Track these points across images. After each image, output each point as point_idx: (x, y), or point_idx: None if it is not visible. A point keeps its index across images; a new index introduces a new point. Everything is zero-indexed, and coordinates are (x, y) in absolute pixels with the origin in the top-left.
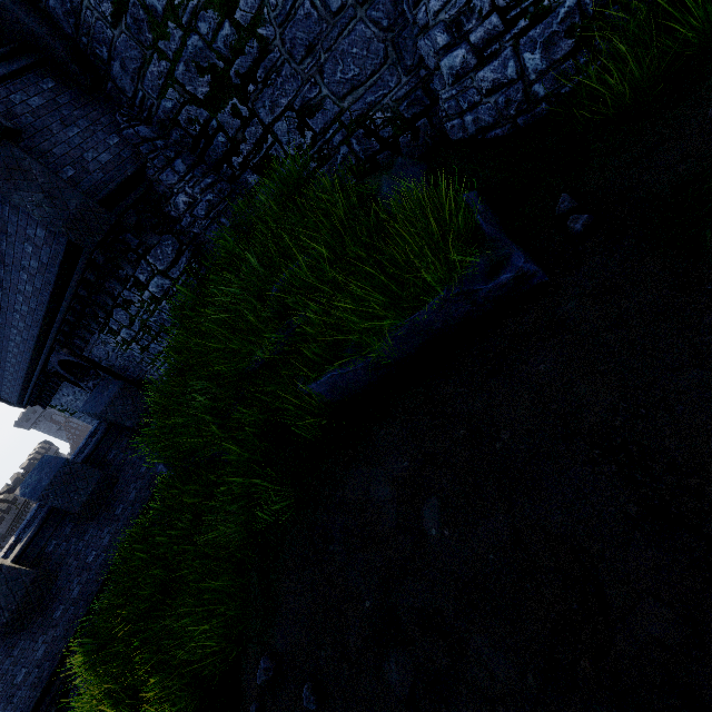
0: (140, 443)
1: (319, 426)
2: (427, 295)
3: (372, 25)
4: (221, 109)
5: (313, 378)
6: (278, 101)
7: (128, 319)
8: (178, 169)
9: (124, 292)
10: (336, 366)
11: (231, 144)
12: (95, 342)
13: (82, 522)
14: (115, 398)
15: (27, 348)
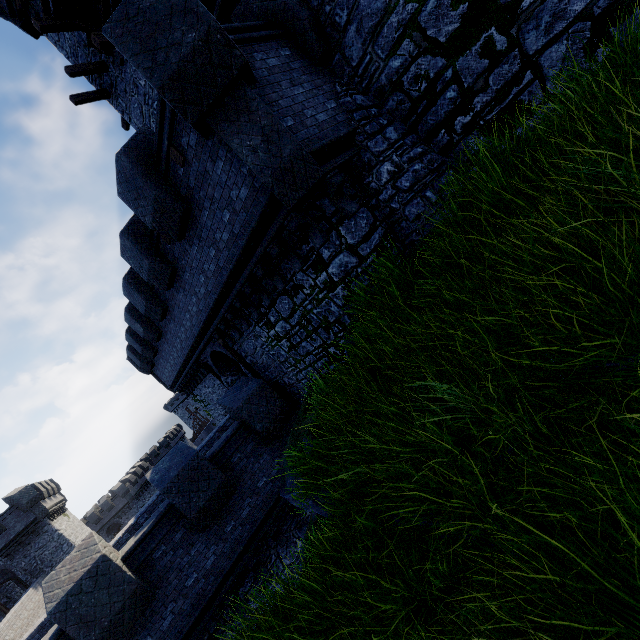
0: (263, 451)
1: None
2: None
3: None
4: (466, 50)
5: None
6: (566, 11)
7: (289, 310)
8: (388, 136)
9: (297, 274)
10: None
11: (463, 98)
12: (248, 334)
13: (193, 530)
14: (252, 396)
15: (192, 334)
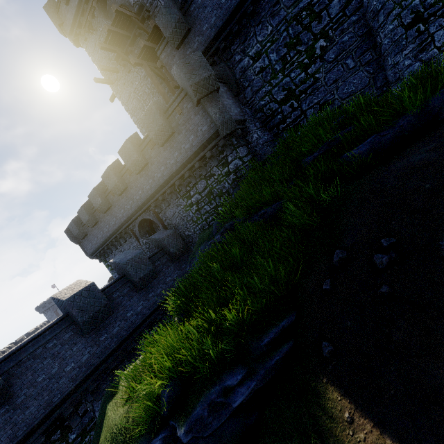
0: (171, 265)
1: (356, 171)
2: (434, 93)
3: (365, 72)
4: (285, 104)
5: (359, 144)
6: (313, 101)
7: (203, 187)
8: (257, 125)
9: (214, 168)
10: (380, 129)
11: (283, 119)
12: (173, 205)
13: (133, 290)
14: (170, 235)
15: (136, 205)
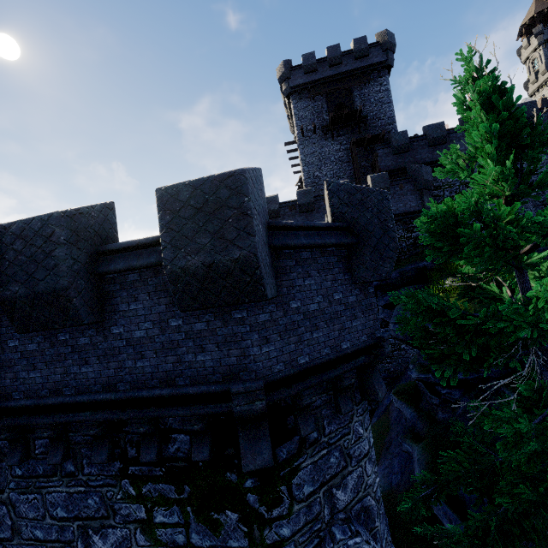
0: None
1: None
2: None
3: None
4: None
5: None
6: None
7: None
8: None
9: (400, 230)
10: None
11: None
12: None
13: None
14: None
15: None
